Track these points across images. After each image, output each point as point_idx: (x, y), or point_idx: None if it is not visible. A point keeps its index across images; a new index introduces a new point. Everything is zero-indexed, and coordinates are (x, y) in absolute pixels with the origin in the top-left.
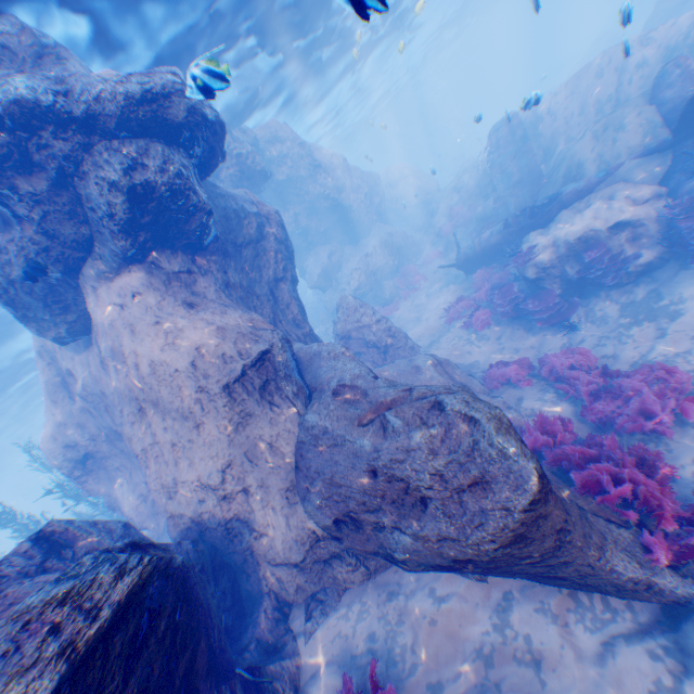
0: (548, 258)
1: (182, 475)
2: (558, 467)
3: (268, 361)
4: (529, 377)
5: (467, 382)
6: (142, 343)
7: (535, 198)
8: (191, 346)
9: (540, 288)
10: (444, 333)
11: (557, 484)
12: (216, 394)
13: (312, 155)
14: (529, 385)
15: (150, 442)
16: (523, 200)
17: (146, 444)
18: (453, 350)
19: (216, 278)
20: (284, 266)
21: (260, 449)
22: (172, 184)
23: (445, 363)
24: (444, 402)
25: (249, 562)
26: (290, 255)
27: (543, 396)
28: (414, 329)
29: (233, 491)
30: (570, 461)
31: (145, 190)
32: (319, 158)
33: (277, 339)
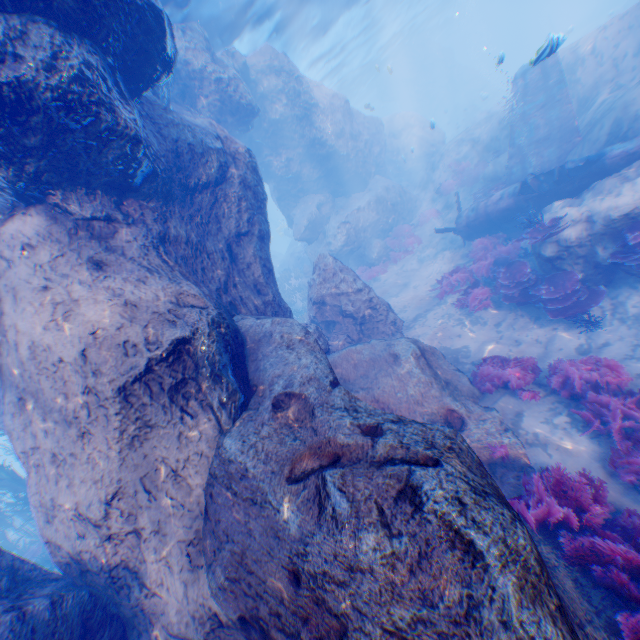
0: (576, 235)
1: (61, 498)
2: (585, 570)
3: (188, 355)
4: (533, 385)
5: (455, 380)
6: (23, 314)
7: (562, 158)
8: (84, 326)
9: (559, 272)
10: (432, 307)
11: (595, 631)
12: (107, 398)
13: (310, 92)
14: (534, 398)
15: (30, 444)
16: (546, 159)
17: (27, 445)
18: (441, 331)
19: (149, 229)
20: (250, 218)
21: (163, 477)
22: (66, 91)
23: (430, 354)
24: (424, 496)
25: (141, 617)
26: (261, 205)
27: (553, 419)
28: (400, 297)
29: (121, 531)
30: (611, 575)
31: (19, 95)
32: (317, 97)
33: (205, 325)
